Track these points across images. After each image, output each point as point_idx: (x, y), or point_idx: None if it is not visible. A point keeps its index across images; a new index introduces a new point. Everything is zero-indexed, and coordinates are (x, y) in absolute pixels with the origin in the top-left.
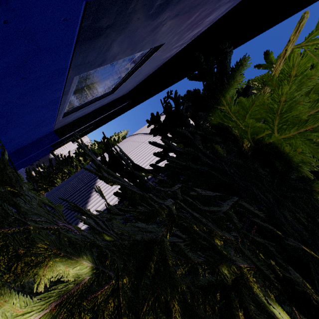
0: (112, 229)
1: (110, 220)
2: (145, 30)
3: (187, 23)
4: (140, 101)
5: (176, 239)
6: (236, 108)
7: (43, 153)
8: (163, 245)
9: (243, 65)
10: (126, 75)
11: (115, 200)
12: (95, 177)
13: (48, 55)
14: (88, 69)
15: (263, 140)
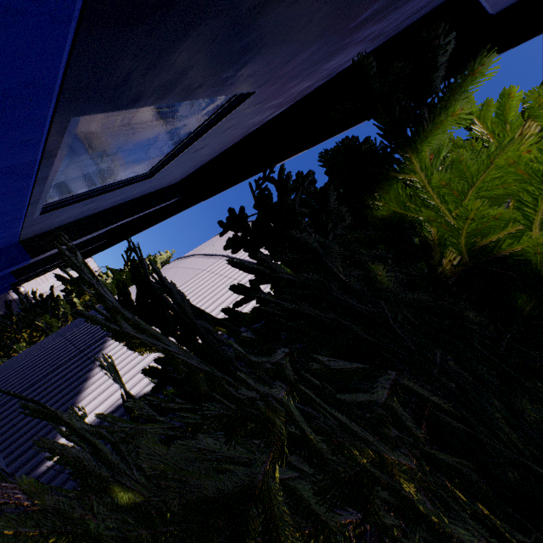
0: (138, 463)
1: (132, 439)
2: (229, 47)
3: (297, 61)
4: (201, 198)
5: (284, 472)
6: (443, 177)
7: None
8: (270, 502)
9: (478, 73)
10: (179, 144)
11: (143, 384)
12: (104, 337)
13: (2, 31)
14: (106, 107)
15: (497, 247)
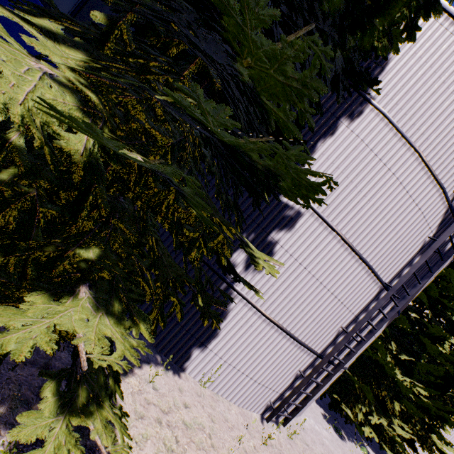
0: None
1: None
2: None
3: None
4: None
5: None
6: None
7: None
8: None
9: None
10: None
11: None
12: None
13: None
14: None
15: None
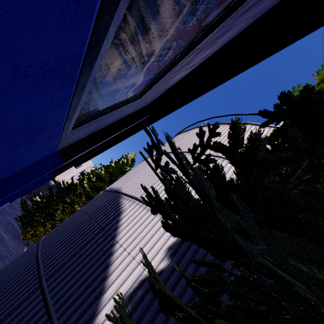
0: None
1: None
2: None
3: None
4: (166, 113)
5: None
6: None
7: (42, 181)
8: None
9: None
10: (170, 62)
11: (157, 261)
12: (116, 217)
13: None
14: None
15: None
